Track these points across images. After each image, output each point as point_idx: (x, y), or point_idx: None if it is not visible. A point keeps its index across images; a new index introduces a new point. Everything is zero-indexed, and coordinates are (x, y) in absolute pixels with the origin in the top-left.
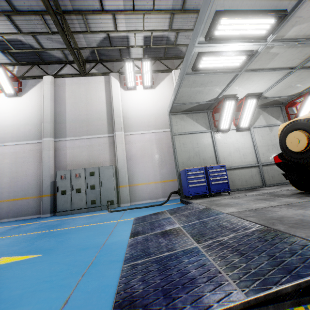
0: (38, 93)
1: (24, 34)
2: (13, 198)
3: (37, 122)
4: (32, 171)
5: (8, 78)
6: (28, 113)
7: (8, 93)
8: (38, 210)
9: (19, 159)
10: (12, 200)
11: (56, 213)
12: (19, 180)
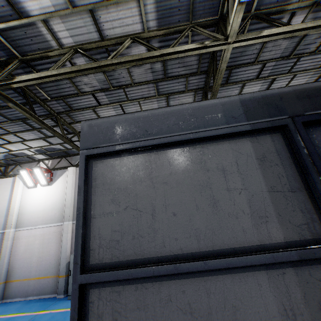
0: (63, 181)
1: (54, 145)
2: (38, 277)
3: (61, 206)
4: (54, 252)
5: (43, 175)
6: (55, 199)
7: (43, 183)
8: (55, 290)
9: (45, 240)
10: (37, 279)
11: (67, 297)
12: (43, 259)
